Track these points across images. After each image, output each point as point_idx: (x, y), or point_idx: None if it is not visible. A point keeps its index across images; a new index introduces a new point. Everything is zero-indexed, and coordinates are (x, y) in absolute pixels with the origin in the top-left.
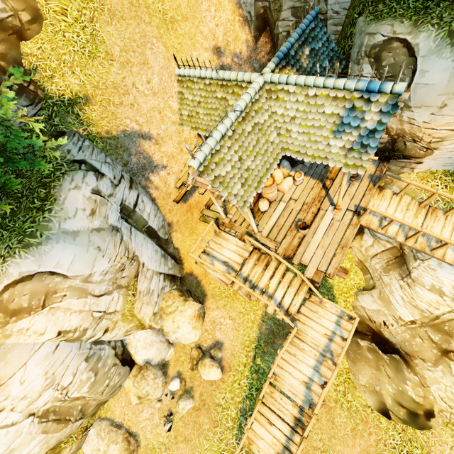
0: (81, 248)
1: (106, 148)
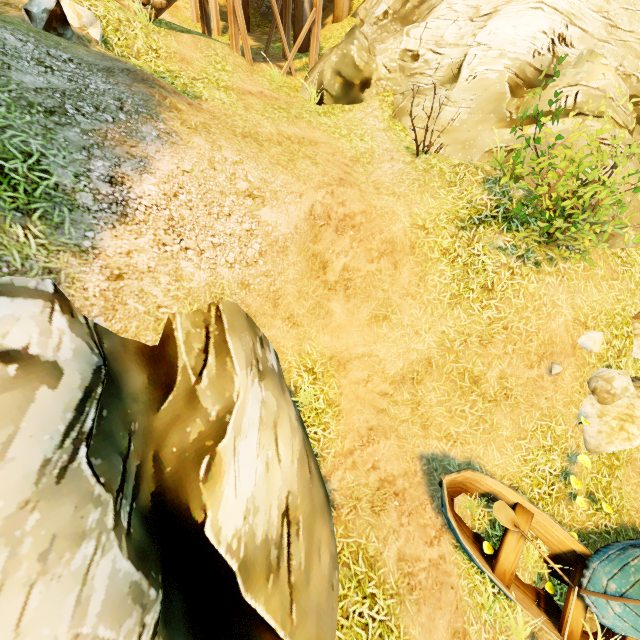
0: None
1: None
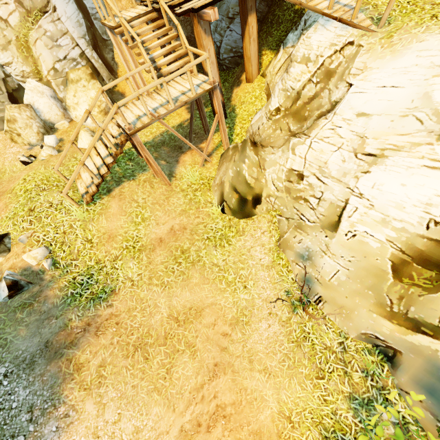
0: None
1: None
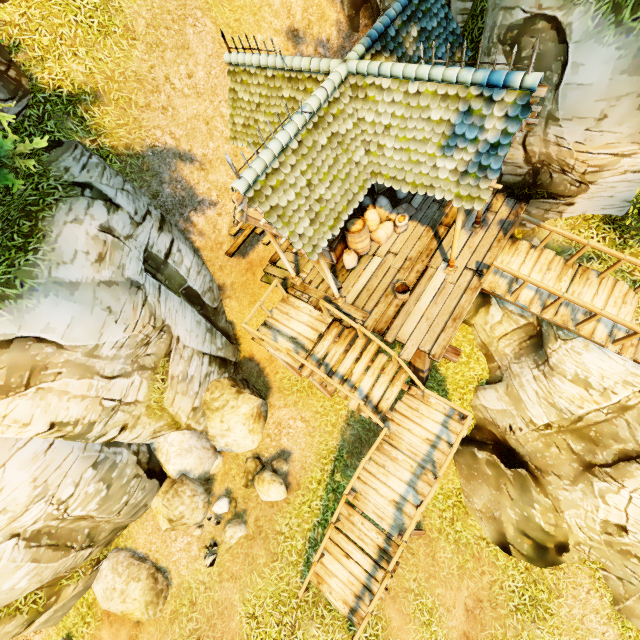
0: (83, 307)
1: (125, 171)
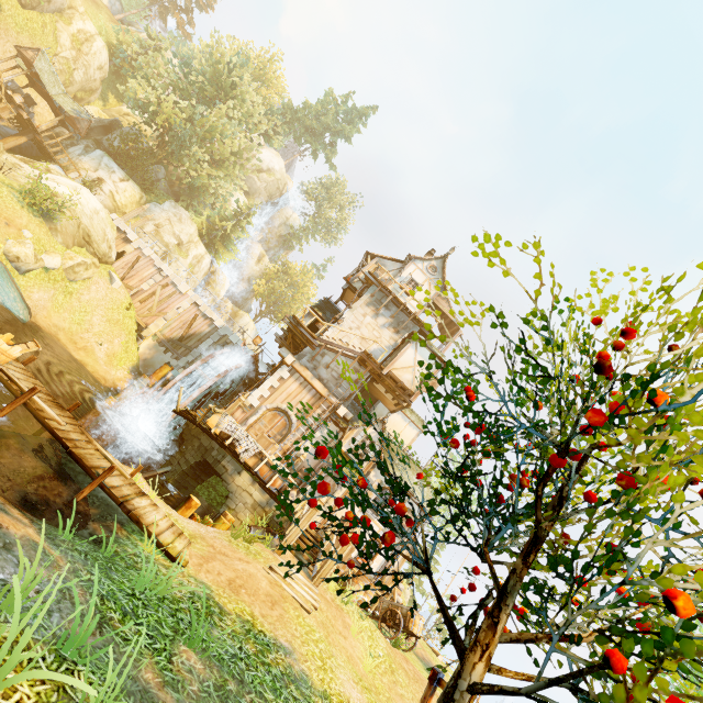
0: None
1: None
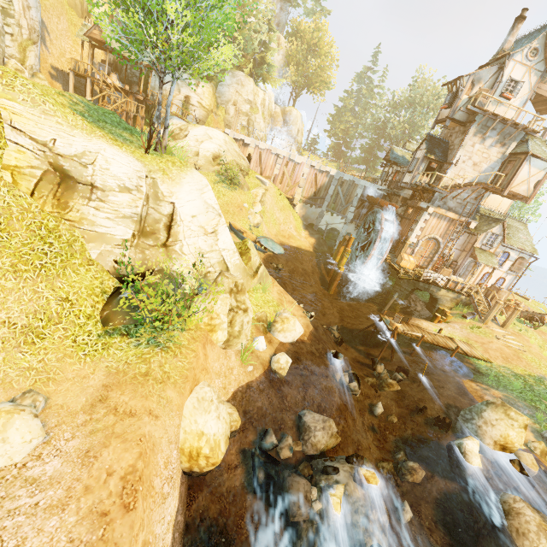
0: None
1: None
